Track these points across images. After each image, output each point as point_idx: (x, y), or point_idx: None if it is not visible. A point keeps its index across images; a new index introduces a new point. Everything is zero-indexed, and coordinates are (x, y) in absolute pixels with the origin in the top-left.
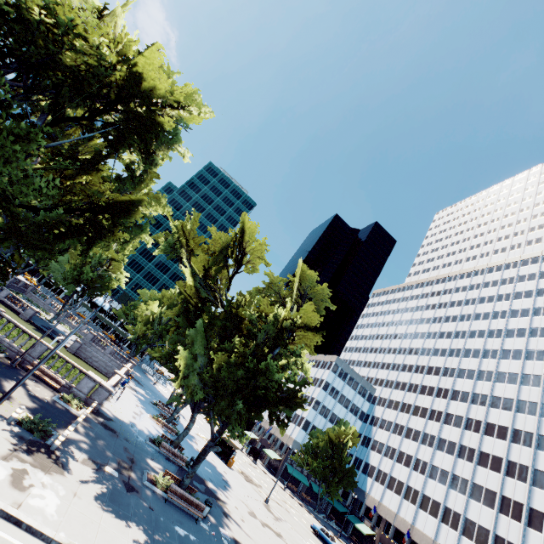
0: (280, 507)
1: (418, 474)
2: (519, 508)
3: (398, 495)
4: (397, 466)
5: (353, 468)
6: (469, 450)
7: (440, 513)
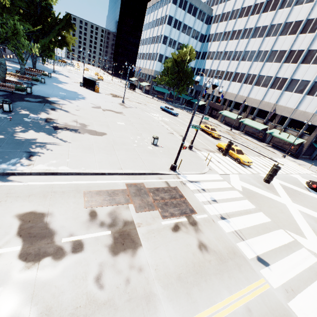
0: (138, 104)
1: (234, 62)
2: (300, 54)
3: (220, 80)
4: (222, 63)
5: (191, 73)
6: (277, 27)
7: (244, 79)
